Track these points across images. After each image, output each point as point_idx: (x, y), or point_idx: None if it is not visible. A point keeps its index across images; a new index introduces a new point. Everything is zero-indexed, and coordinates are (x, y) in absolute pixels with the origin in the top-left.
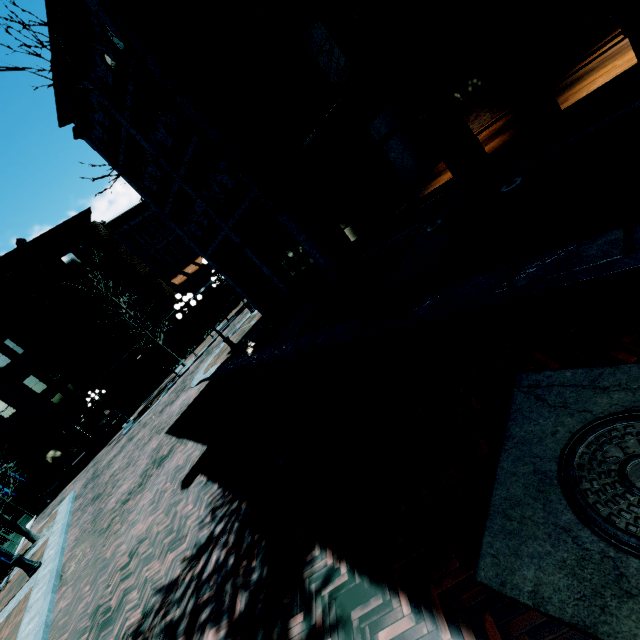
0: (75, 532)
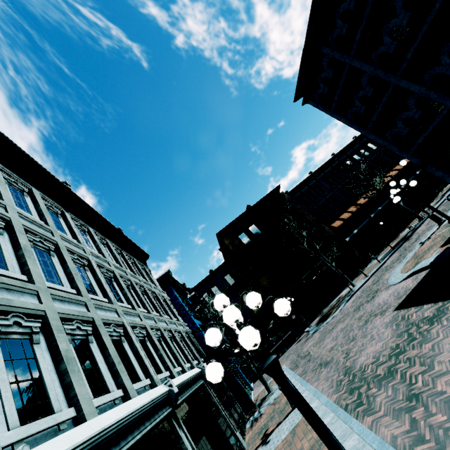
0: (322, 383)
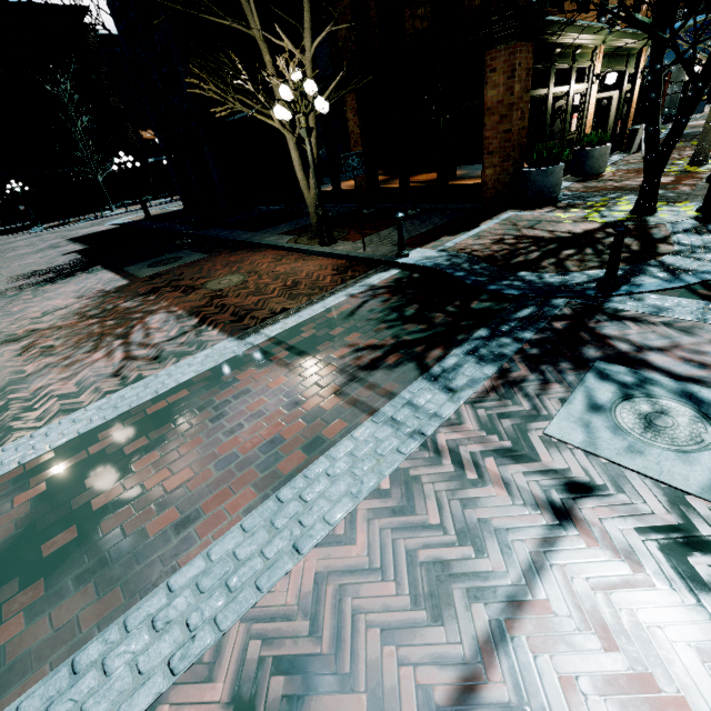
0: None
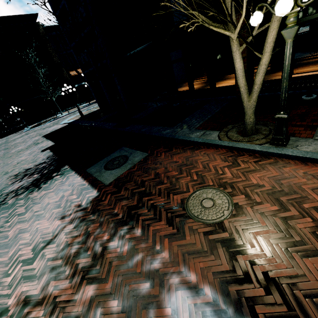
0: None
